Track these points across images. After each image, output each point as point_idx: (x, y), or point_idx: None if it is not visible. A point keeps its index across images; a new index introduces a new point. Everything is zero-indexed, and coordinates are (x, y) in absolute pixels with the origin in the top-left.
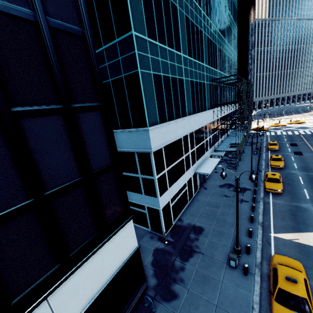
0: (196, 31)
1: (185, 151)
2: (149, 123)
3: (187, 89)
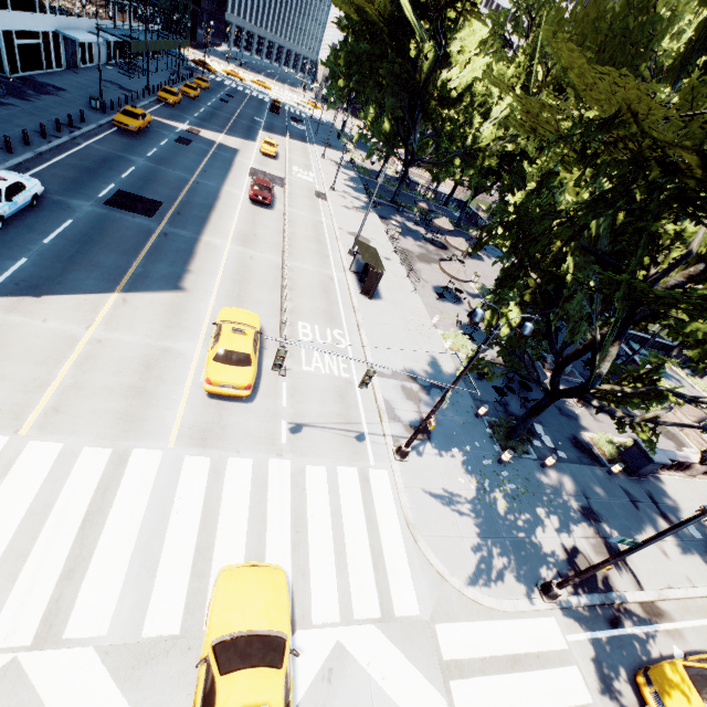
0: None
1: None
2: None
3: None
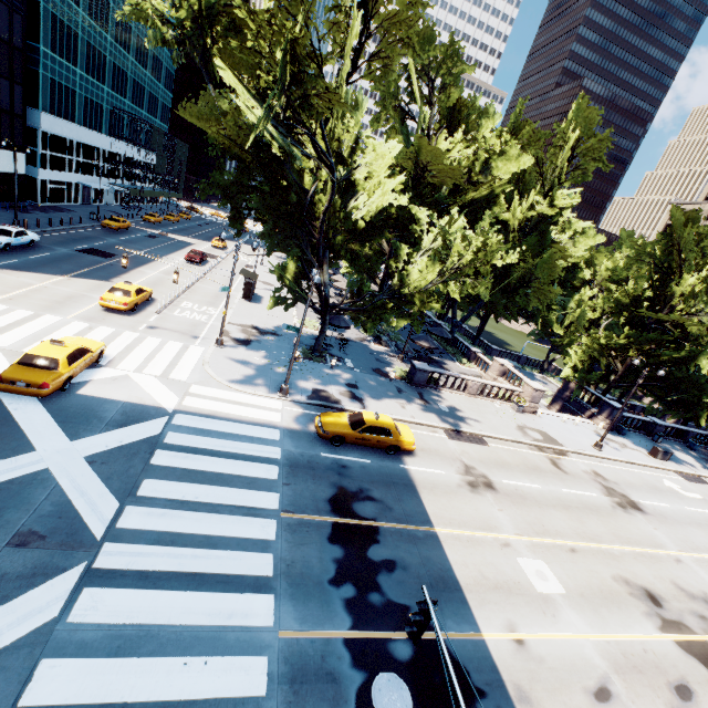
0: (99, 55)
1: (69, 153)
2: (42, 109)
3: (80, 101)
